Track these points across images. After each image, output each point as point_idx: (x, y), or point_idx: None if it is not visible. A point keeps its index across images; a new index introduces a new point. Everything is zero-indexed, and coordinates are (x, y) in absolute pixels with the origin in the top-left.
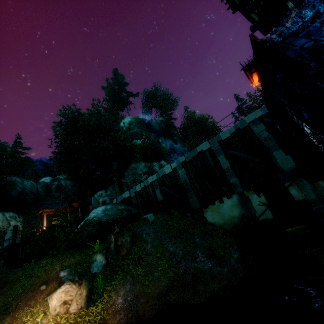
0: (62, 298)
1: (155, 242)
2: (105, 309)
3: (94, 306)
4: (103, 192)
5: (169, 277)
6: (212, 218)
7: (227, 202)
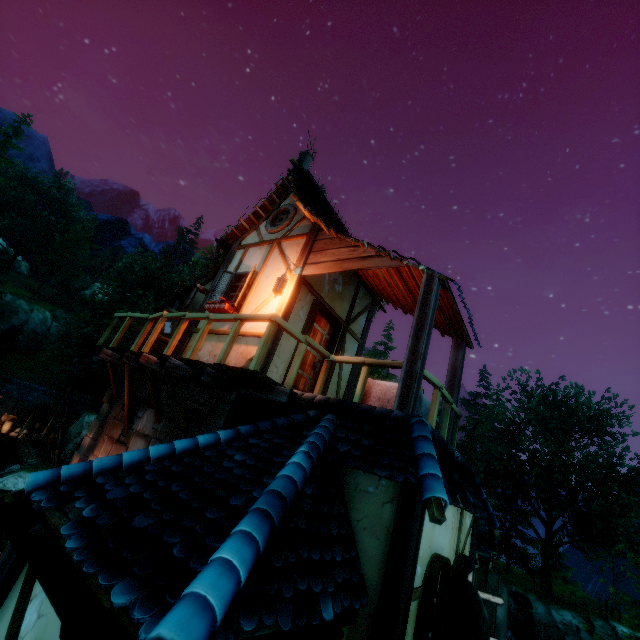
0: None
1: None
2: None
3: None
4: None
5: None
6: None
7: None
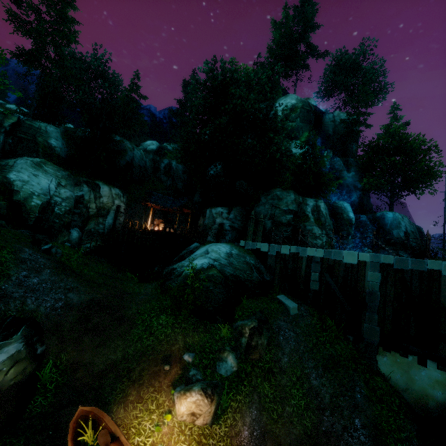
0: (191, 409)
1: (294, 357)
2: (228, 434)
3: (217, 424)
4: (224, 211)
5: (305, 426)
6: (389, 370)
7: (432, 371)
